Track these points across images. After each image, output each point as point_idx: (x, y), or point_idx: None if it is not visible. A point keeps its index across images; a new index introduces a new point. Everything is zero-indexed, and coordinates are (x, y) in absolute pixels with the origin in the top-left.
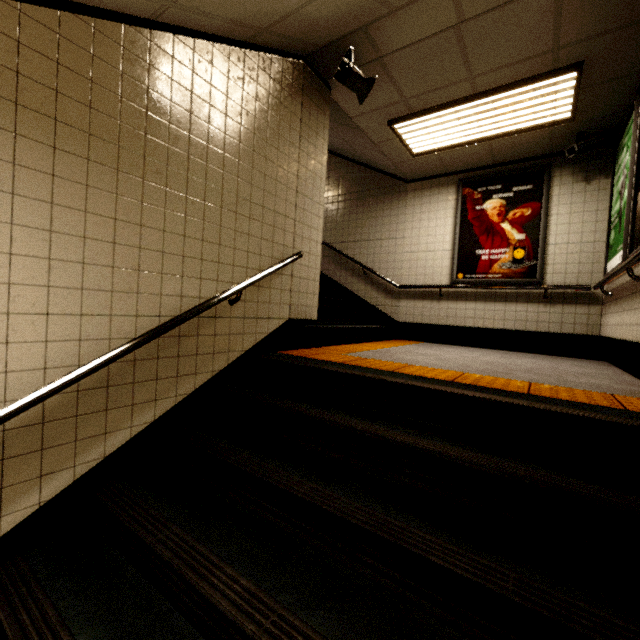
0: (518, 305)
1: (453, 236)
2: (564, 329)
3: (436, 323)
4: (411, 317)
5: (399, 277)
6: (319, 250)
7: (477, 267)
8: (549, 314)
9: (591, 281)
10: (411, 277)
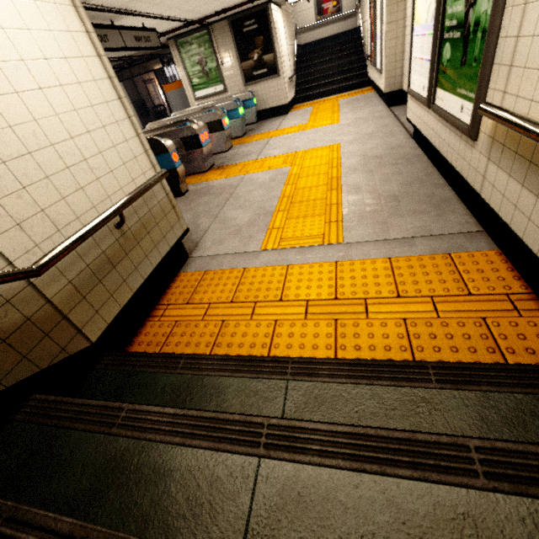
0: (336, 24)
1: (313, 1)
2: (349, 28)
3: (314, 40)
4: (305, 41)
5: (298, 25)
6: (294, 22)
7: (323, 13)
8: (345, 24)
9: (353, 9)
10: (302, 24)
